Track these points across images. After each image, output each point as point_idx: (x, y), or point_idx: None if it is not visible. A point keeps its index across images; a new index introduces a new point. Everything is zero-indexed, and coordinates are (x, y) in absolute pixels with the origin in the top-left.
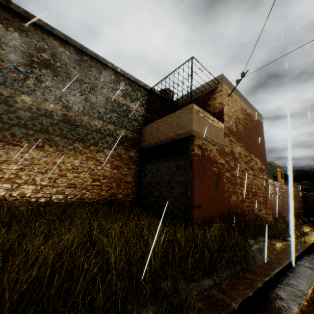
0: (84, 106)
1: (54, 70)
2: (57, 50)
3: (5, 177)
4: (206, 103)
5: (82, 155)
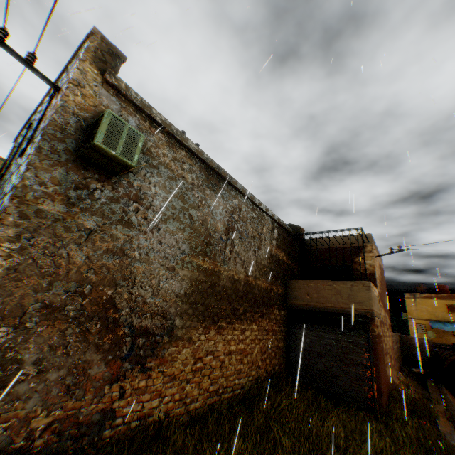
0: (256, 266)
1: (239, 231)
2: (241, 208)
3: (215, 366)
4: (352, 259)
5: (255, 325)
